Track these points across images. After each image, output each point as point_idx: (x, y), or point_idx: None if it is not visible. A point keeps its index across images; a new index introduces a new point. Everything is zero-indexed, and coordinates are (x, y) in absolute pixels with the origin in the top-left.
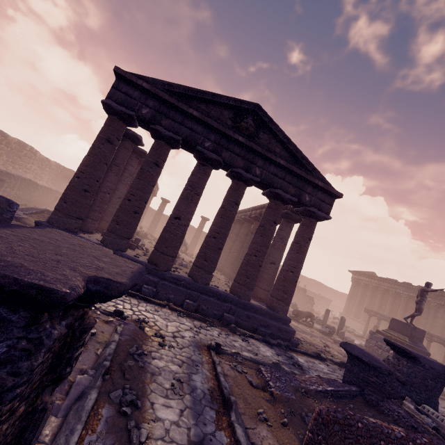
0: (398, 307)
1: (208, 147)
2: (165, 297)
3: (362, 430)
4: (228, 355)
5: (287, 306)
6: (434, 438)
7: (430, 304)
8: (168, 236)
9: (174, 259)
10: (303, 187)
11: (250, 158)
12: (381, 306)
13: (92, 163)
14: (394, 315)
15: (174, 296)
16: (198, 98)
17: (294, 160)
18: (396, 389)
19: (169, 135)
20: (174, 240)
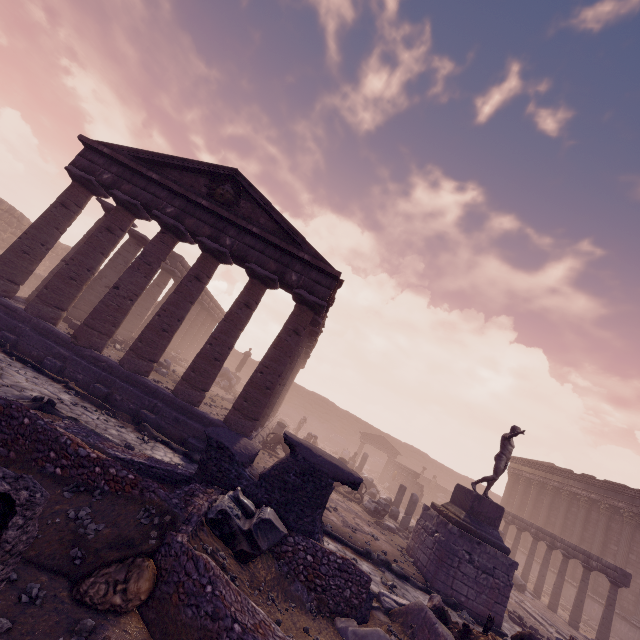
0: (575, 521)
1: (169, 213)
2: (72, 376)
3: (27, 429)
4: (58, 417)
5: (247, 420)
6: (155, 483)
7: (623, 513)
8: (99, 307)
9: (103, 336)
10: (290, 263)
11: (221, 226)
12: (549, 518)
13: (39, 225)
14: (569, 535)
15: (84, 377)
16: (168, 164)
17: (284, 233)
18: (228, 473)
19: (125, 199)
20: (105, 312)
